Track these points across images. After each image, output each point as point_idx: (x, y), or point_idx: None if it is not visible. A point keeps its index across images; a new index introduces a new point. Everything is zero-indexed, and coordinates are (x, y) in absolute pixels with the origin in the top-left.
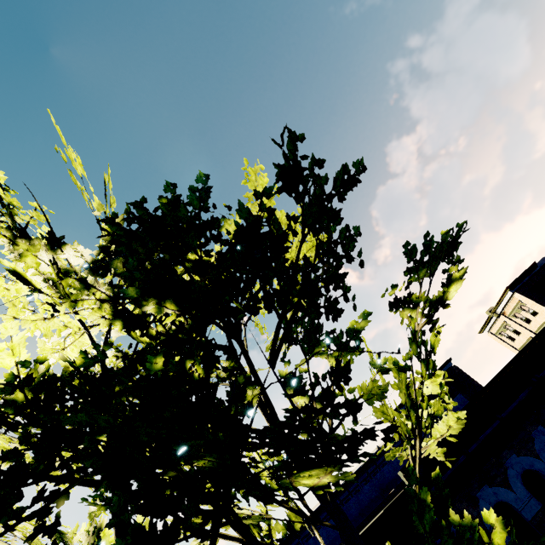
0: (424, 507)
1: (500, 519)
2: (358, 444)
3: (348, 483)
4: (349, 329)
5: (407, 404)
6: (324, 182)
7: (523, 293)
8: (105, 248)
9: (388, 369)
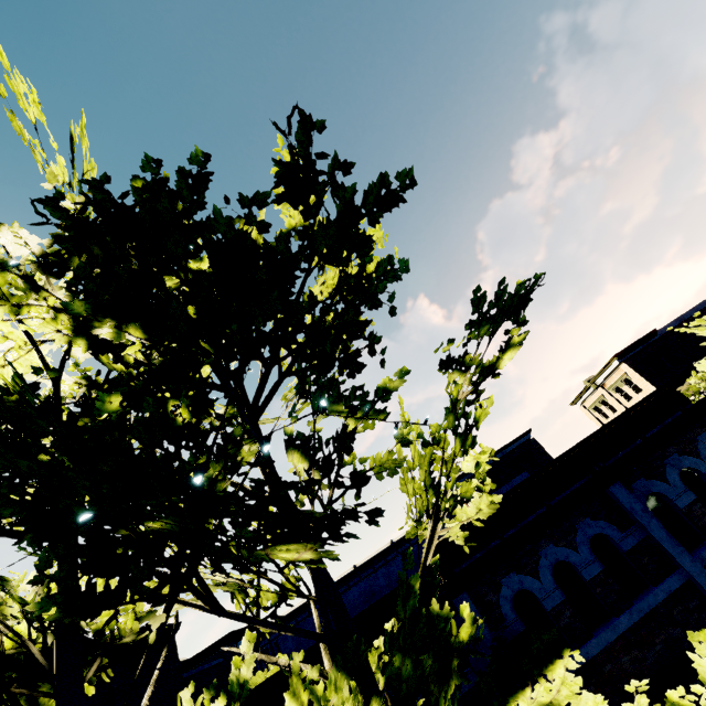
0: (411, 594)
1: (471, 615)
2: (339, 523)
3: (387, 552)
4: (363, 390)
5: (426, 482)
6: (349, 195)
7: (631, 364)
8: (60, 237)
9: (410, 441)
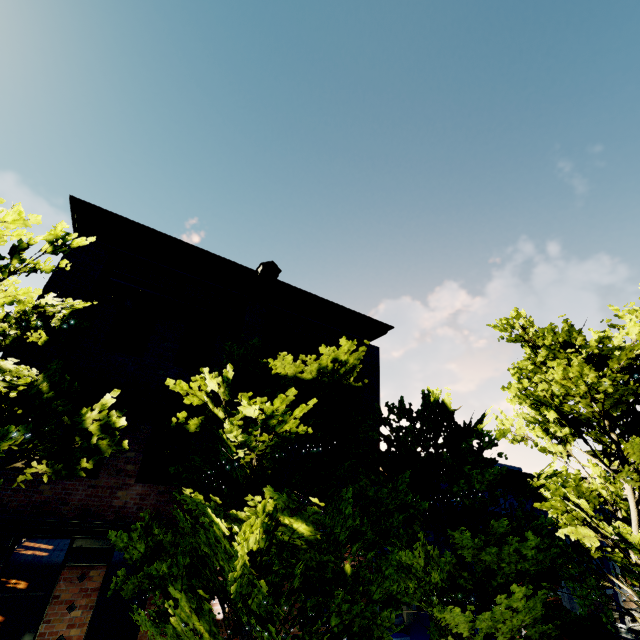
0: None
1: None
2: None
3: None
4: None
5: None
6: None
7: None
8: None
9: None
